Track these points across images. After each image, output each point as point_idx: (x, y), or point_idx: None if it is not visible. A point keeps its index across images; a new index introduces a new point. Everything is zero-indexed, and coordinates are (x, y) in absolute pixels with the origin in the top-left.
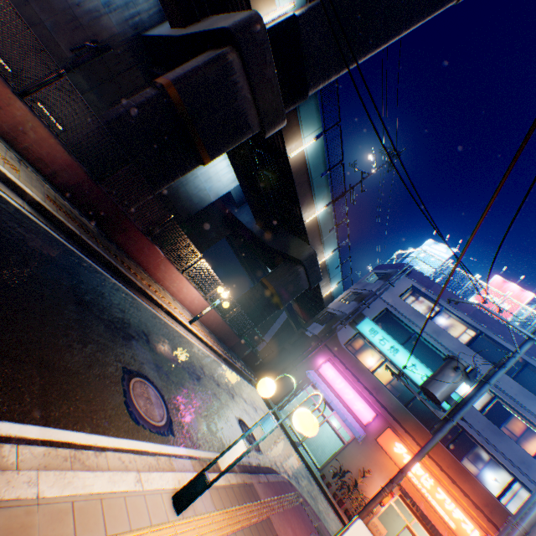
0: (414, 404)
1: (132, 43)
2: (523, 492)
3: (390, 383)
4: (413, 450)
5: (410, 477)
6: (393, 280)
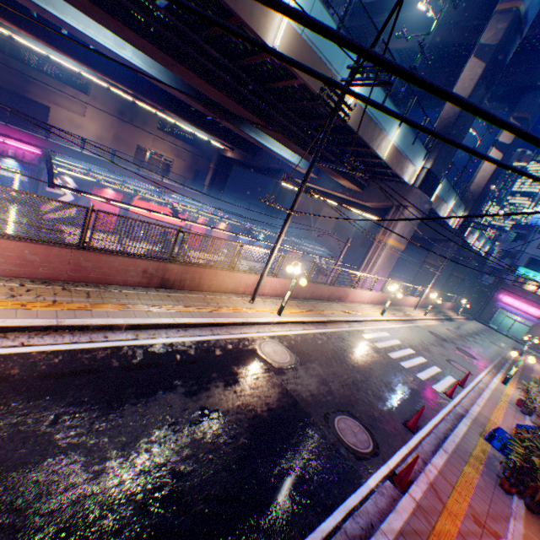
0: None
1: (372, 224)
2: None
3: None
4: None
5: None
6: (528, 239)
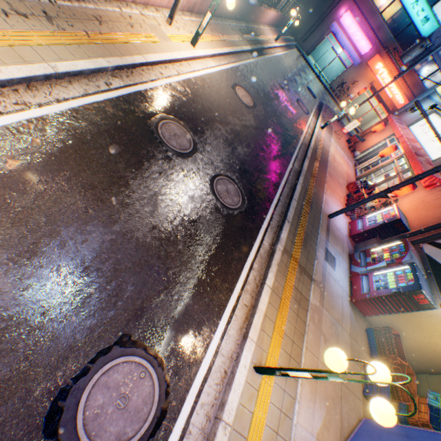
0: (402, 35)
1: None
2: (438, 76)
3: (391, 21)
4: (386, 66)
5: (378, 80)
6: None
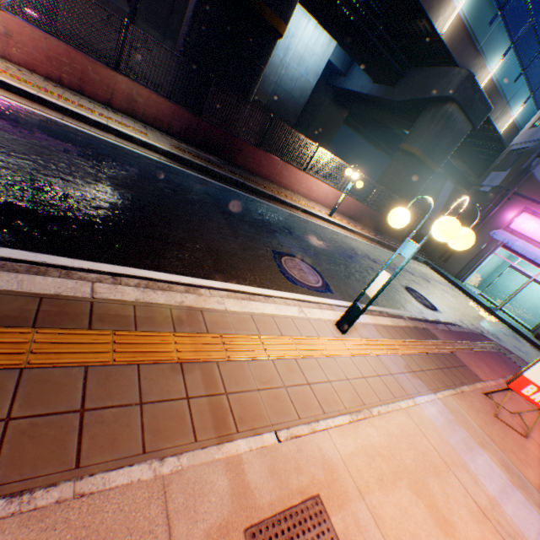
0: None
1: None
2: None
3: None
4: None
5: None
6: None
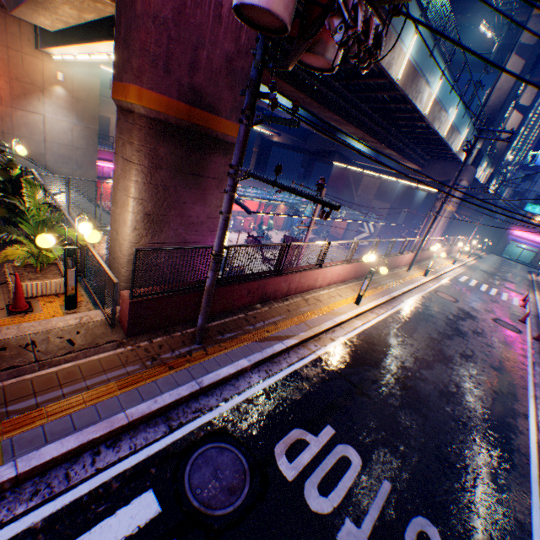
0: None
1: (407, 186)
2: None
3: None
4: None
5: None
6: (534, 179)
